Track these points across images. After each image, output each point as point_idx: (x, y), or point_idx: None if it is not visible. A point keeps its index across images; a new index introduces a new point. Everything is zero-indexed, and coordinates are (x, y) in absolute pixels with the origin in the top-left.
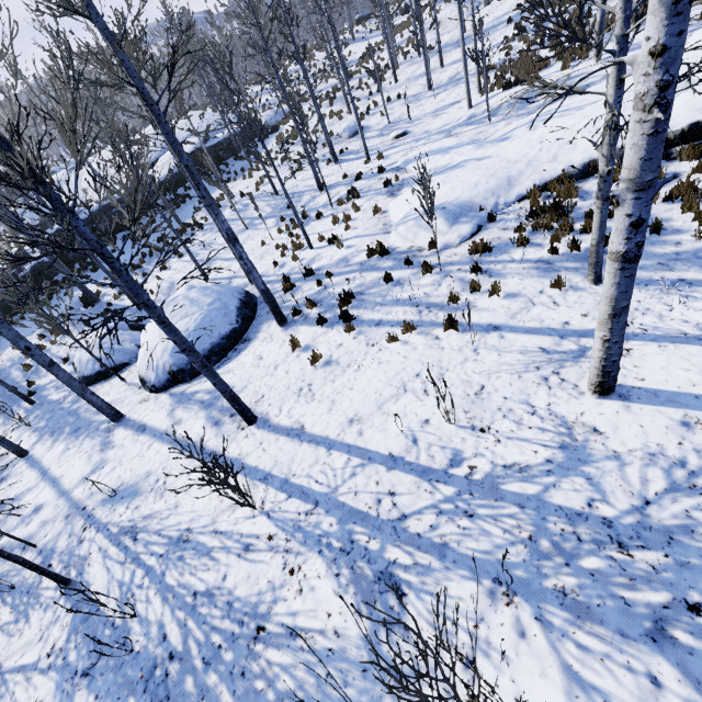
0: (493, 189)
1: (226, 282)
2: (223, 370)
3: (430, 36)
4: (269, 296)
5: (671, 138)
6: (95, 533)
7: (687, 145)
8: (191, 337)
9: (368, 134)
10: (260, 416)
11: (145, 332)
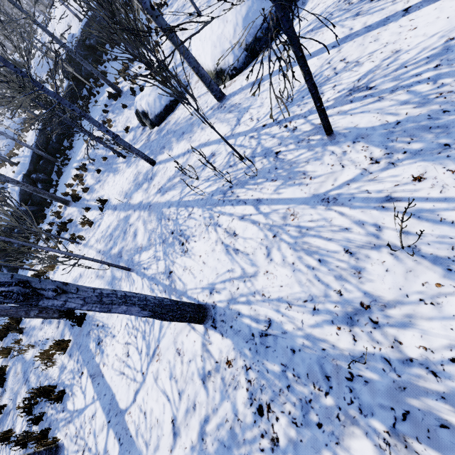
0: None
1: None
2: (302, 15)
3: None
4: None
5: None
6: (305, 118)
7: None
8: (255, 3)
9: None
10: None
11: (200, 38)
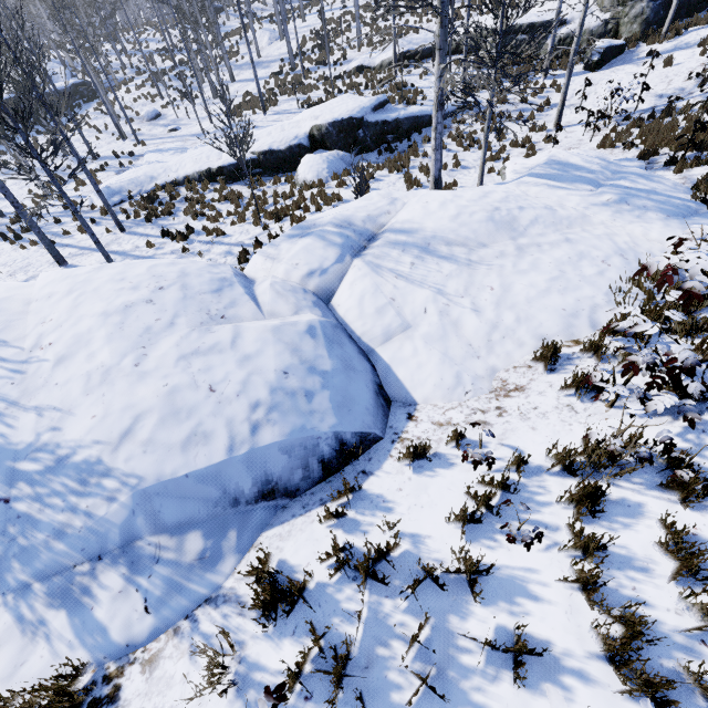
0: (142, 181)
1: None
2: None
3: (244, 51)
4: None
5: (215, 172)
6: None
7: (221, 177)
8: None
9: (161, 122)
10: None
11: None
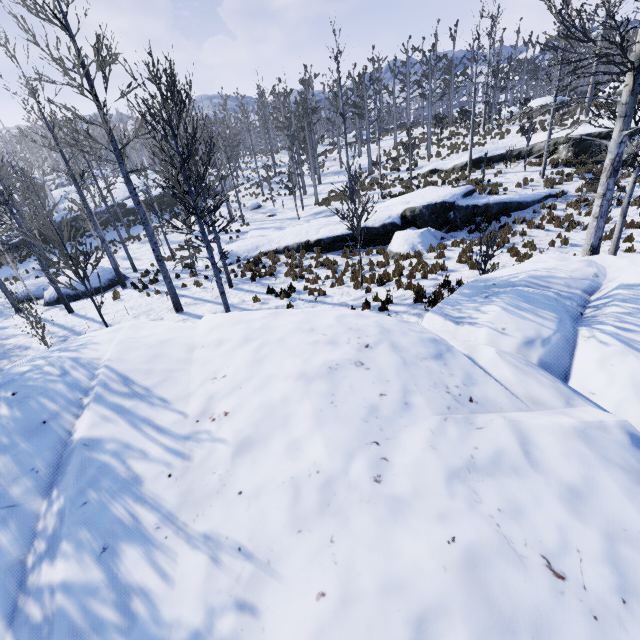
0: (249, 249)
1: (125, 270)
2: (82, 300)
3: (328, 165)
4: (118, 272)
5: (312, 244)
6: None
7: (317, 248)
8: (75, 283)
9: (261, 210)
10: (76, 312)
11: (56, 279)
